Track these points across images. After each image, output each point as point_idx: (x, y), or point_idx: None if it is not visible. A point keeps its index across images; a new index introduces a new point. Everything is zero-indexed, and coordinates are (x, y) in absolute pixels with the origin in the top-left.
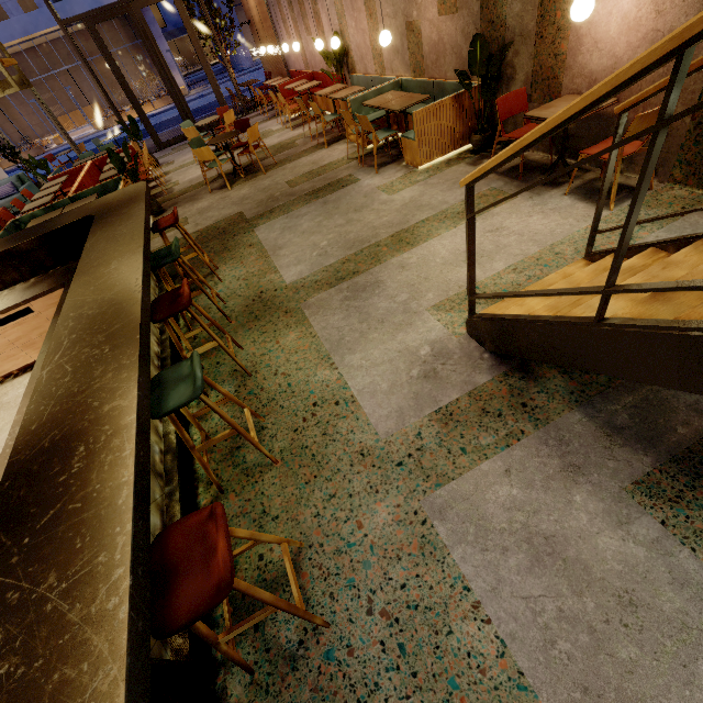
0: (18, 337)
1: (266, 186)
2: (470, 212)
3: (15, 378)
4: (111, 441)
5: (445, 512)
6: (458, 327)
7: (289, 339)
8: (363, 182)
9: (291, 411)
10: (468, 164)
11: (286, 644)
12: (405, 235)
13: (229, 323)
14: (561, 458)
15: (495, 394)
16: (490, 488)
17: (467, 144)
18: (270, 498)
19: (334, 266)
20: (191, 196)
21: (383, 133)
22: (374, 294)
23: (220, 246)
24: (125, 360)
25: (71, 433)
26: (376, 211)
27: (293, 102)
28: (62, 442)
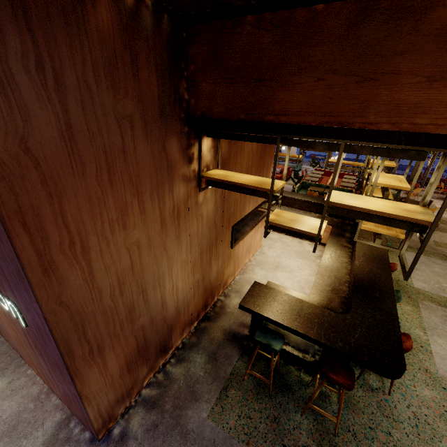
0: None
1: None
2: None
3: (286, 235)
4: (387, 297)
5: None
6: None
7: (406, 307)
8: None
9: None
10: None
11: (371, 384)
12: None
13: None
14: None
15: None
16: None
17: None
18: None
19: (446, 298)
20: None
21: None
22: None
23: None
24: (387, 279)
25: (373, 286)
26: None
27: None
28: (370, 286)
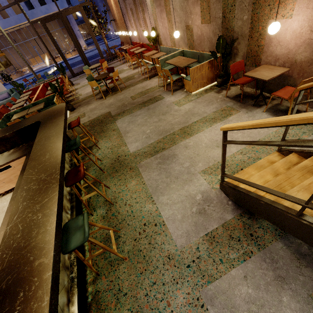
0: (4, 178)
1: (121, 98)
2: (224, 141)
3: (3, 196)
4: (37, 291)
5: (213, 300)
6: (215, 184)
7: (132, 185)
8: (166, 99)
9: (133, 227)
10: (215, 92)
11: None
12: (187, 129)
13: (103, 173)
14: (274, 271)
15: (236, 227)
16: (236, 287)
17: (214, 82)
18: (122, 281)
19: (153, 144)
20: (87, 101)
21: (175, 76)
22: (172, 162)
23: (99, 129)
24: (48, 227)
25: (17, 279)
26: (172, 115)
27: (133, 57)
28: (11, 286)
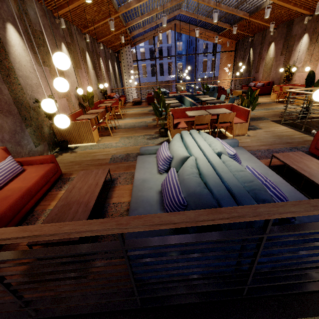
0: None
1: None
2: None
3: None
4: None
5: None
6: None
7: None
8: None
9: None
10: None
11: None
12: None
13: None
14: None
15: None
16: None
17: None
18: None
19: None
20: None
21: None
22: None
23: None
24: None
25: None
26: None
27: None
28: None
